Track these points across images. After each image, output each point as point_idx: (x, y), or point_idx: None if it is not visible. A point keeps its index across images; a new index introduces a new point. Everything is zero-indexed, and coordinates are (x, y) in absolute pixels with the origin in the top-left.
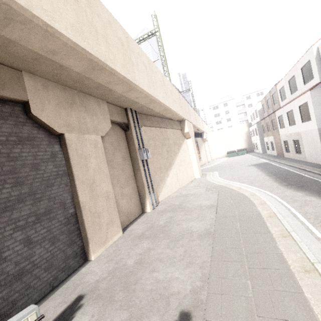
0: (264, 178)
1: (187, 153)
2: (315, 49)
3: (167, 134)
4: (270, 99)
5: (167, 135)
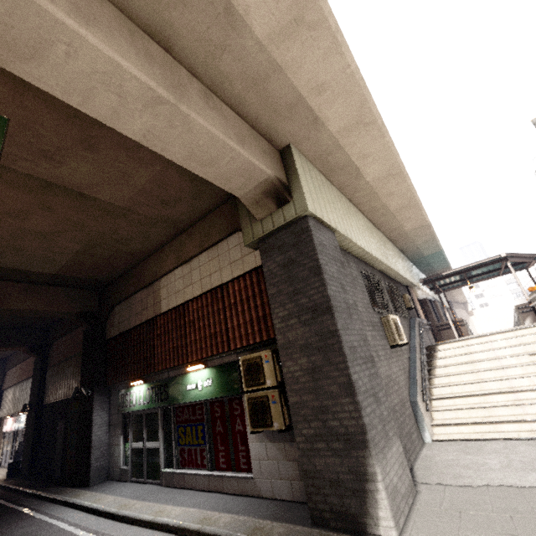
0: None
1: (473, 326)
2: None
3: (460, 313)
4: None
5: (461, 313)
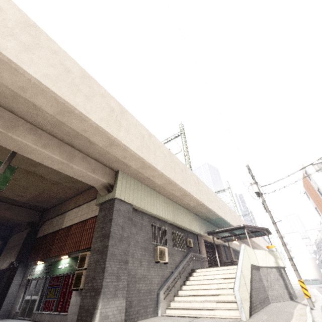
0: (315, 287)
1: None
2: (319, 236)
3: None
4: (317, 246)
5: None
